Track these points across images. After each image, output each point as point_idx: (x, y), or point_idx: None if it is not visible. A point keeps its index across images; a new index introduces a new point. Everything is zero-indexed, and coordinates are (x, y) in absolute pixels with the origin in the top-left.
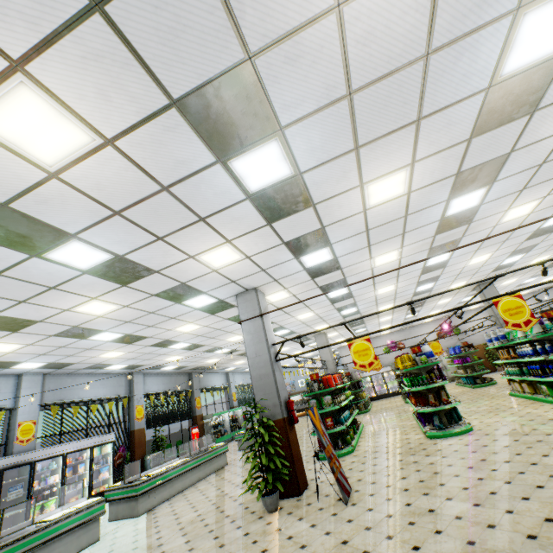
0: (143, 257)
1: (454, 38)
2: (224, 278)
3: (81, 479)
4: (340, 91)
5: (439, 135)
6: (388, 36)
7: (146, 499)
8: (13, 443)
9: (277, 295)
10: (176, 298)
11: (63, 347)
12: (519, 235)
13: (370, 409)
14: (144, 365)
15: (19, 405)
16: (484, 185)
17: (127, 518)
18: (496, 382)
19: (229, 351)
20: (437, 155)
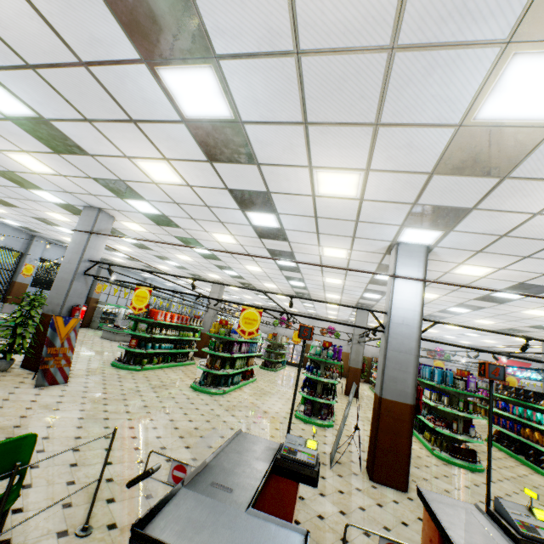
0: None
1: (99, 60)
2: (55, 185)
3: None
4: (17, 59)
5: (171, 144)
6: (23, 30)
7: None
8: None
9: (133, 225)
10: (18, 183)
11: None
12: (358, 275)
13: None
14: (43, 234)
15: None
16: (269, 212)
17: None
18: None
19: (129, 258)
20: (187, 162)
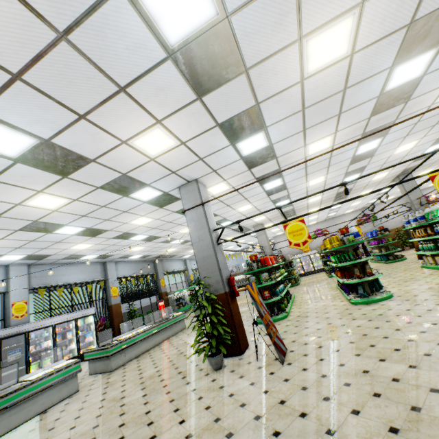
0: (71, 143)
1: None
2: (163, 169)
3: (60, 346)
4: None
5: None
6: None
7: (117, 358)
8: (9, 319)
9: (218, 187)
10: (122, 191)
11: (34, 241)
12: None
13: (299, 283)
14: (114, 255)
15: (10, 289)
16: (435, 44)
17: (103, 372)
18: (406, 258)
19: (183, 241)
20: None
